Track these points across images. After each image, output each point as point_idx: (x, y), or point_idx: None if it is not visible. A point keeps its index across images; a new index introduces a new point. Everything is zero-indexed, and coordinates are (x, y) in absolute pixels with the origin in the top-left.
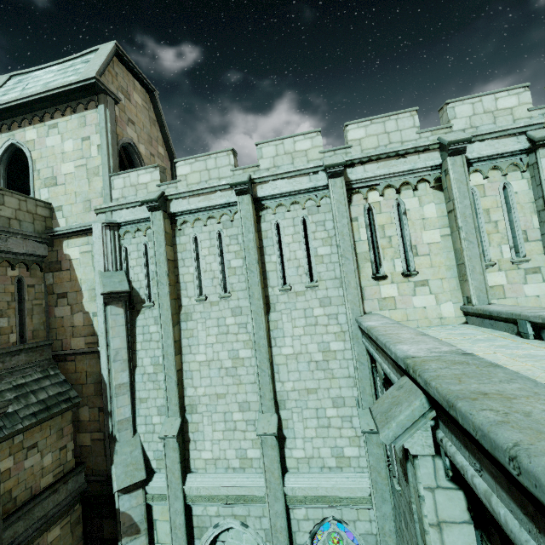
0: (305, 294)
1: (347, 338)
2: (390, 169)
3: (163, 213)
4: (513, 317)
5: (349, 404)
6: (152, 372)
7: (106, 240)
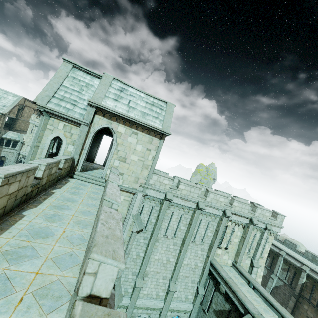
0: (198, 245)
1: (203, 263)
2: (237, 219)
3: (169, 202)
4: (249, 280)
5: (195, 283)
6: (135, 258)
7: (140, 201)
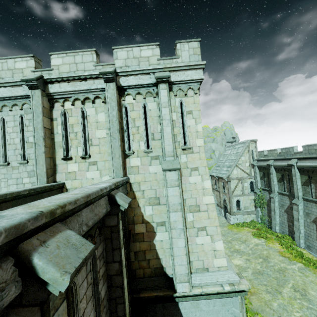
0: (18, 168)
1: None
2: (75, 88)
3: None
4: None
5: None
6: None
7: None
